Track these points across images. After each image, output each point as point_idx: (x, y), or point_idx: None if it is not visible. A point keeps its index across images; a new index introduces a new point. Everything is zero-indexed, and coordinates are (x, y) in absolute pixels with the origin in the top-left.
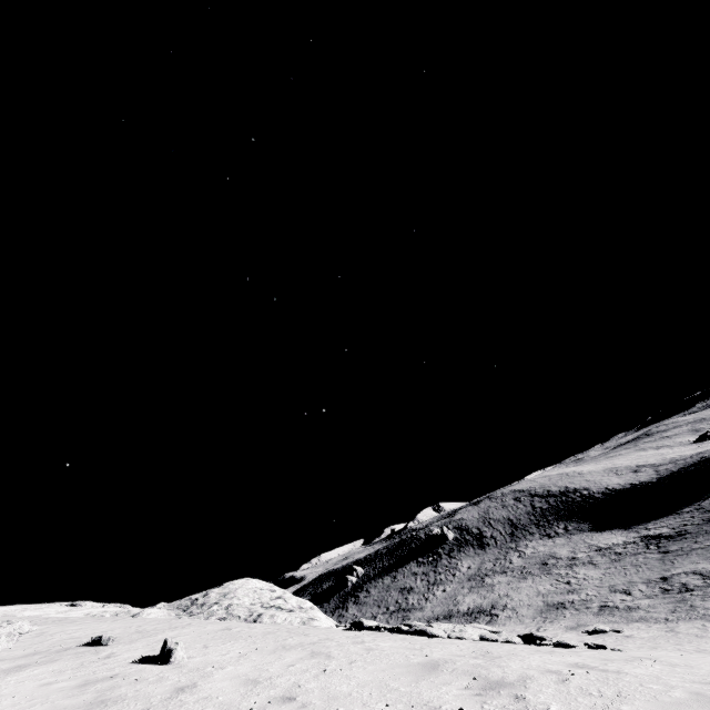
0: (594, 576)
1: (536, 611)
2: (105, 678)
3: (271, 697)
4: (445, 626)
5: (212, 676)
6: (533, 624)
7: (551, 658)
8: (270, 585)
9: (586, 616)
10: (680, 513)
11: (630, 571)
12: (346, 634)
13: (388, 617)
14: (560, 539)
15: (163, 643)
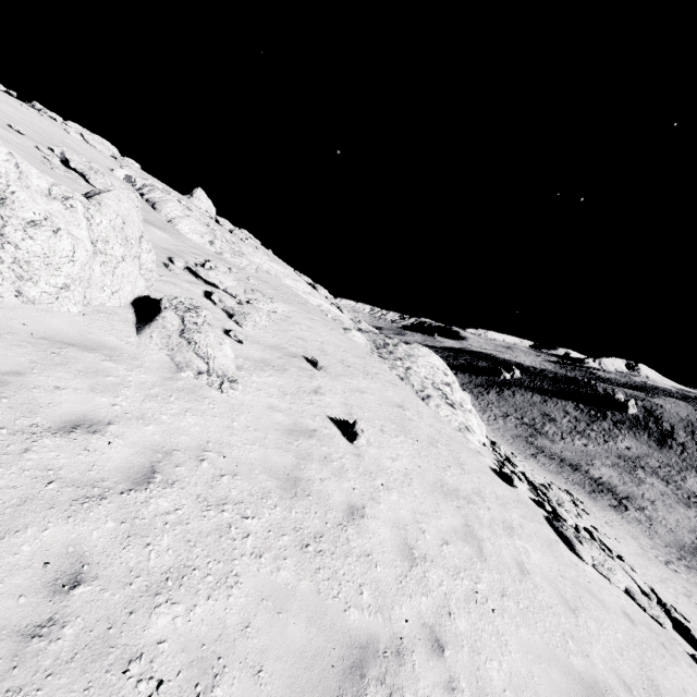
0: None
1: (675, 542)
2: (307, 431)
3: (421, 617)
4: (596, 554)
5: (378, 502)
6: (663, 549)
7: None
8: (445, 367)
9: None
10: None
11: None
12: (495, 485)
13: (519, 424)
14: None
15: (353, 423)
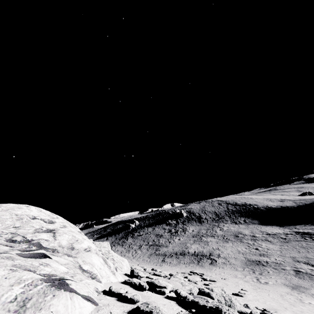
0: (274, 248)
1: (242, 263)
2: None
3: None
4: None
5: None
6: (246, 272)
7: None
8: (53, 216)
9: (289, 276)
10: None
11: (301, 250)
12: None
13: (148, 247)
14: (242, 225)
15: None
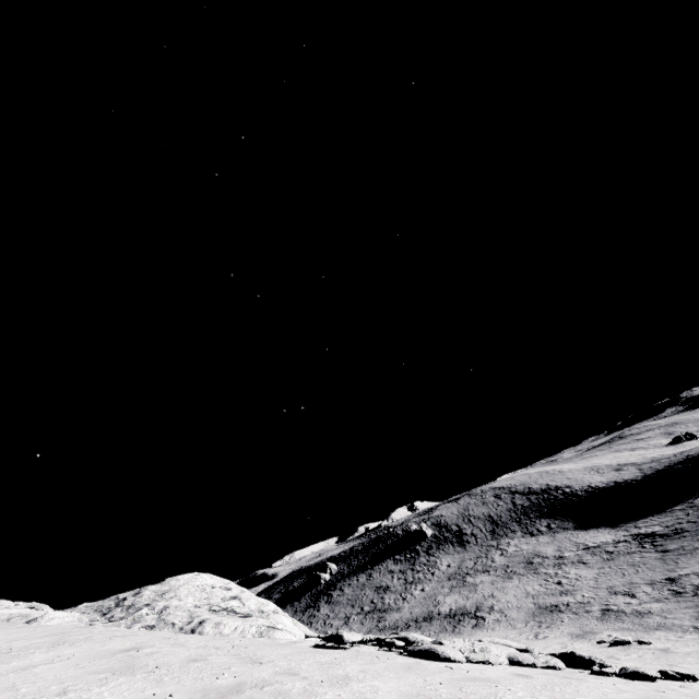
0: (587, 576)
1: (527, 614)
2: None
3: None
4: (461, 643)
5: None
6: (527, 629)
7: None
8: (225, 581)
9: (588, 621)
10: (671, 511)
11: (628, 571)
12: (319, 656)
13: (363, 618)
14: (544, 537)
15: None
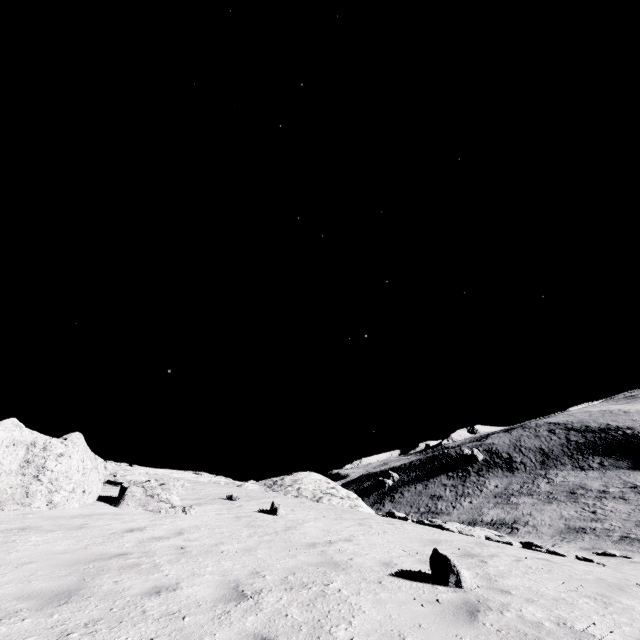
0: (622, 510)
1: (556, 531)
2: (246, 516)
3: (339, 538)
4: (457, 525)
5: (303, 524)
6: (550, 540)
7: (527, 553)
8: (325, 478)
9: (604, 542)
10: None
11: None
12: (382, 518)
13: (419, 516)
14: (594, 473)
15: (271, 504)
